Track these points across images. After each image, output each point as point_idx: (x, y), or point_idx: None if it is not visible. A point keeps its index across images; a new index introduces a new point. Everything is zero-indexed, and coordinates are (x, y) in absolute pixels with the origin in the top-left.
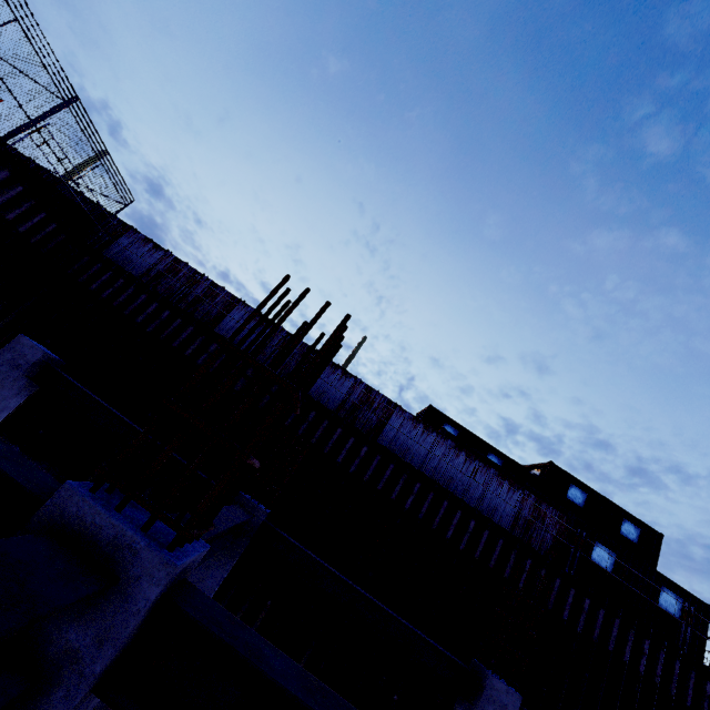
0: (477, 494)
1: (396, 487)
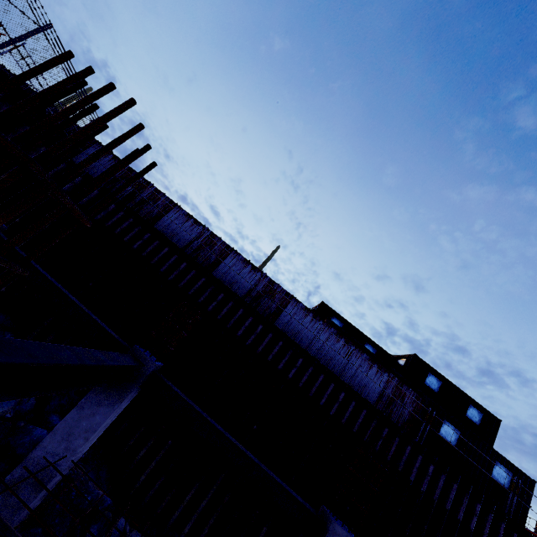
0: (351, 373)
1: (283, 360)
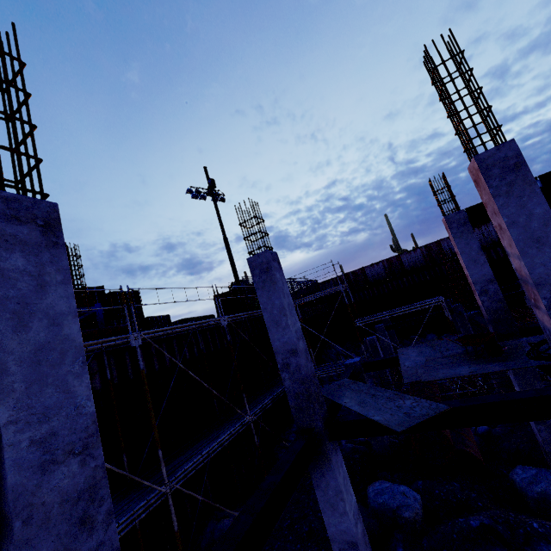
0: (493, 234)
1: None
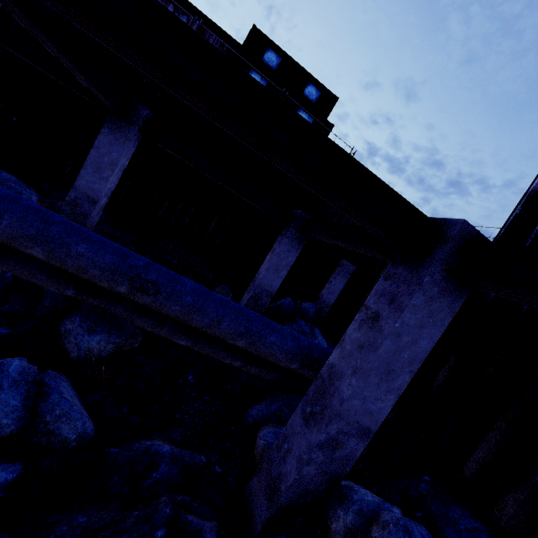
0: None
1: None
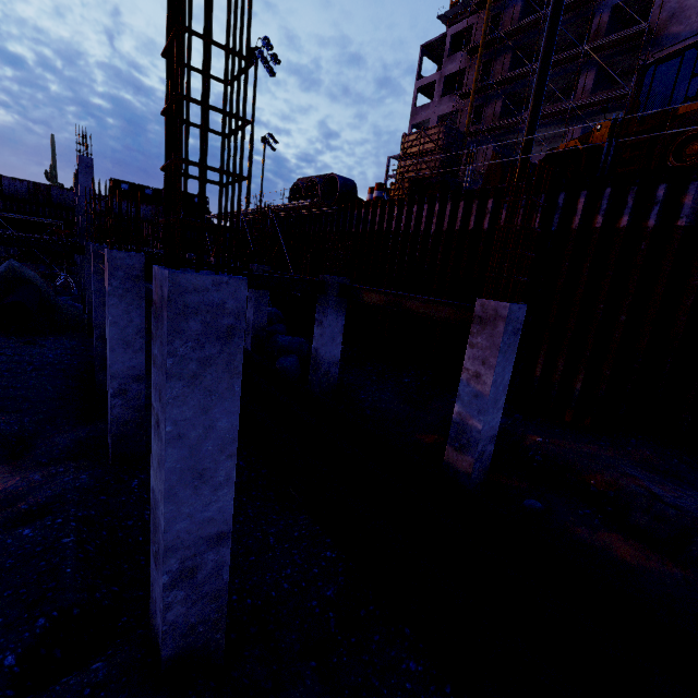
0: None
1: None
